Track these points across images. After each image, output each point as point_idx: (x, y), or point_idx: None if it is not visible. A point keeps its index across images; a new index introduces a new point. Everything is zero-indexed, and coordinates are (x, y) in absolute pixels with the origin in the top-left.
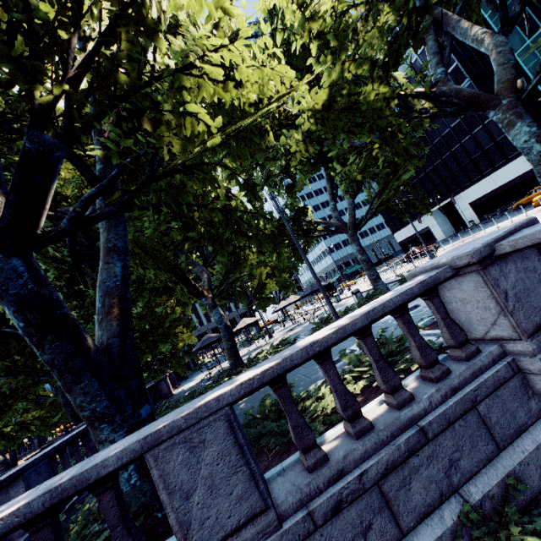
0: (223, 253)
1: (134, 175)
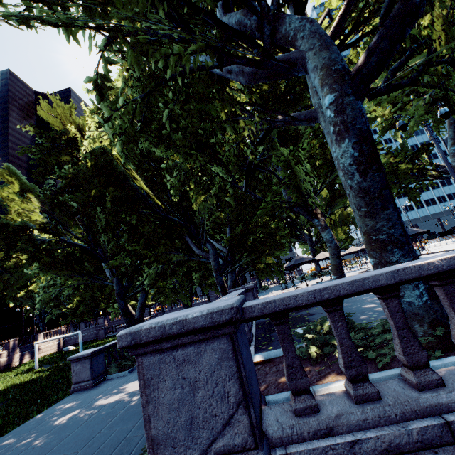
0: (329, 186)
1: (286, 108)
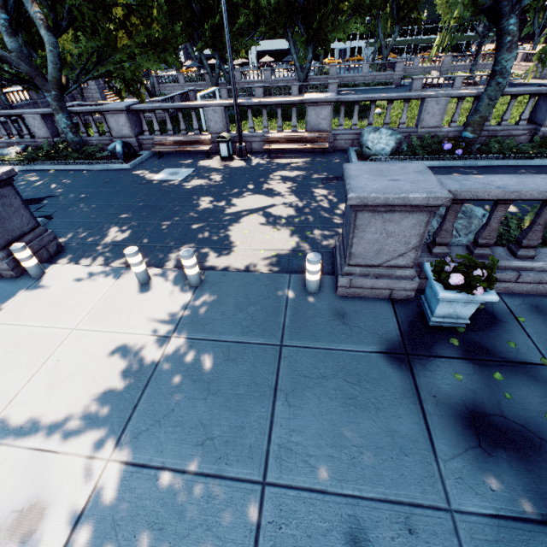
0: None
1: None
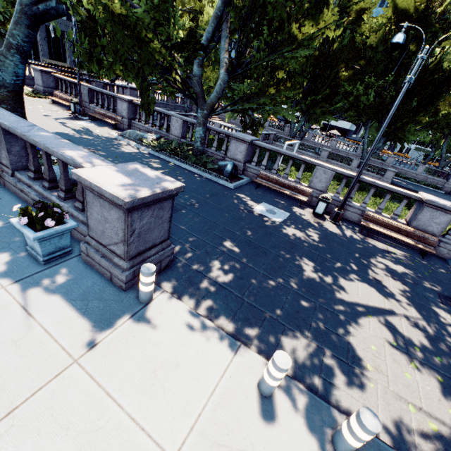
0: None
1: None
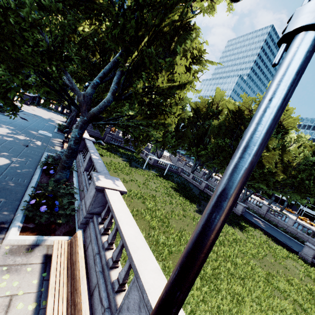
0: None
1: None
